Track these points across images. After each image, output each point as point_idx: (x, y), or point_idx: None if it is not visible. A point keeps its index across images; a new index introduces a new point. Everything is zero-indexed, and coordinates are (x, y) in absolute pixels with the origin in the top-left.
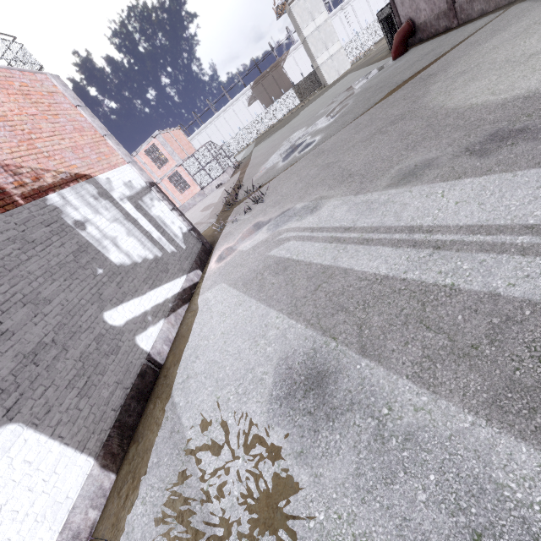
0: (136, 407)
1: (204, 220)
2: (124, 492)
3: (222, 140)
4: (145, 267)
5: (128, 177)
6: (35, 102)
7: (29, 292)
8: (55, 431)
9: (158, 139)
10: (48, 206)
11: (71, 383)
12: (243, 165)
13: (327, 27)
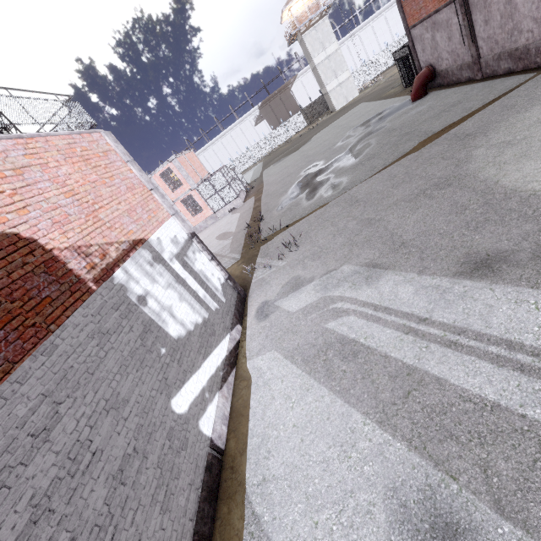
0: (209, 511)
1: (224, 252)
2: None
3: (229, 158)
4: (197, 334)
5: (173, 231)
6: (94, 167)
7: (110, 395)
8: None
9: (174, 164)
10: (115, 286)
11: (154, 498)
12: (255, 189)
13: (337, 56)
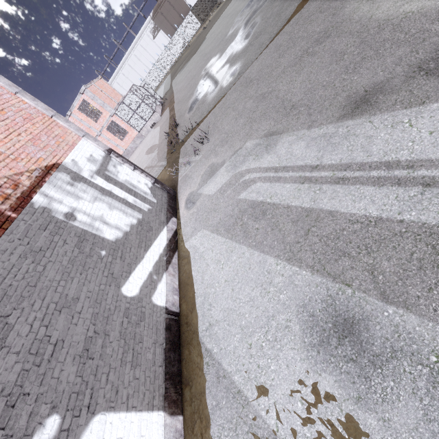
0: (175, 356)
1: (153, 163)
2: (197, 431)
3: (140, 78)
4: (134, 233)
5: (87, 151)
6: None
7: (58, 298)
8: (128, 405)
9: (86, 94)
10: (37, 210)
11: (122, 360)
12: (168, 101)
13: None
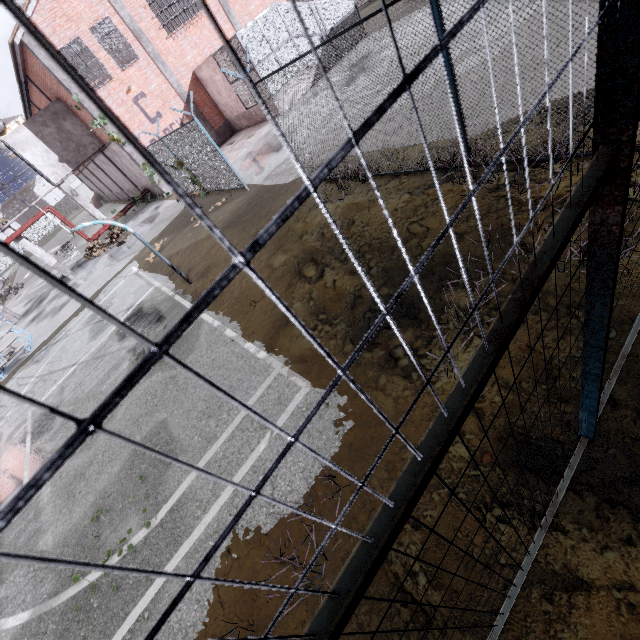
0: None
1: None
2: None
3: None
4: None
5: None
6: None
7: None
8: None
9: None
10: None
11: None
12: (11, 279)
13: None
